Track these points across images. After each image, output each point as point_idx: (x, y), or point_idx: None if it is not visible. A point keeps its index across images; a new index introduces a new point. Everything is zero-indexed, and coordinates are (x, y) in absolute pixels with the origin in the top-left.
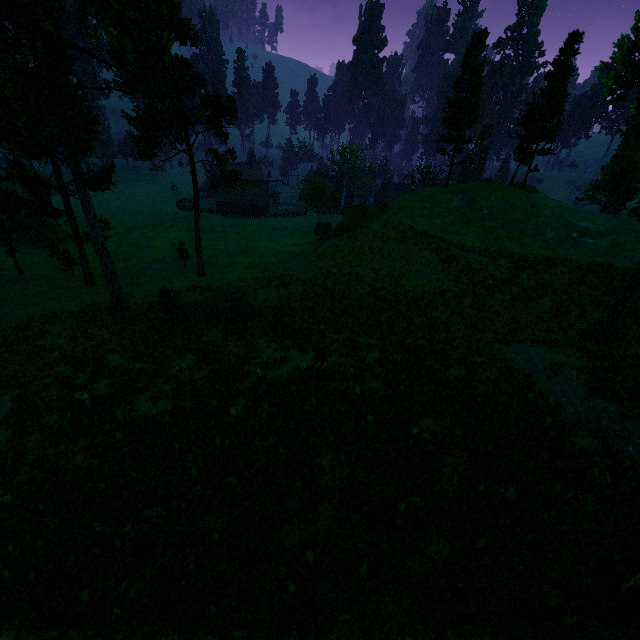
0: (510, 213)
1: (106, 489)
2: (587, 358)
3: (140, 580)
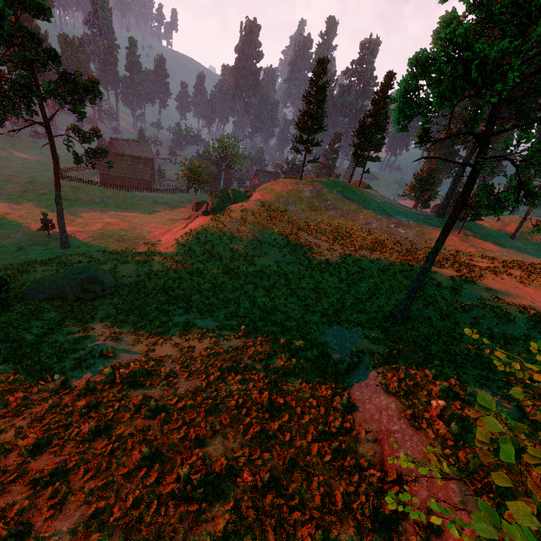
0: (348, 205)
1: None
2: (387, 341)
3: None
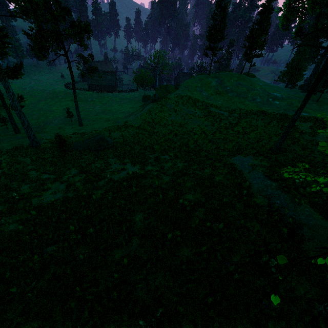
0: (240, 89)
1: (26, 240)
2: (268, 161)
3: (42, 280)
